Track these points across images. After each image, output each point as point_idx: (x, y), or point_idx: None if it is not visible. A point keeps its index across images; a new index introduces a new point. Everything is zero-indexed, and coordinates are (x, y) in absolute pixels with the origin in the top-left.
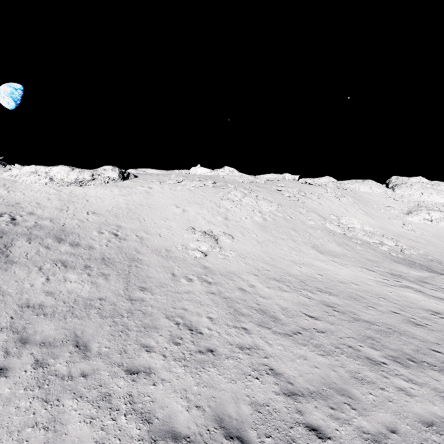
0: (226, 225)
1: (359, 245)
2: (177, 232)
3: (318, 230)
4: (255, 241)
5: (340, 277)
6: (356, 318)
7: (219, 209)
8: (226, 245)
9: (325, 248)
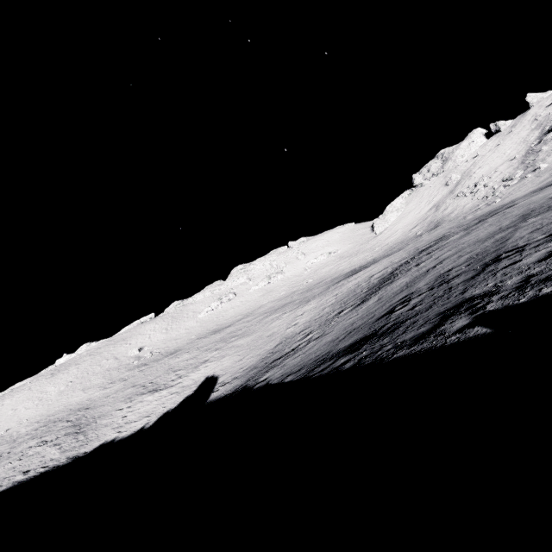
0: (37, 405)
1: (118, 370)
2: (1, 427)
3: (98, 374)
4: (47, 406)
5: (75, 401)
6: (48, 421)
7: (41, 395)
8: (26, 418)
9: (90, 386)
